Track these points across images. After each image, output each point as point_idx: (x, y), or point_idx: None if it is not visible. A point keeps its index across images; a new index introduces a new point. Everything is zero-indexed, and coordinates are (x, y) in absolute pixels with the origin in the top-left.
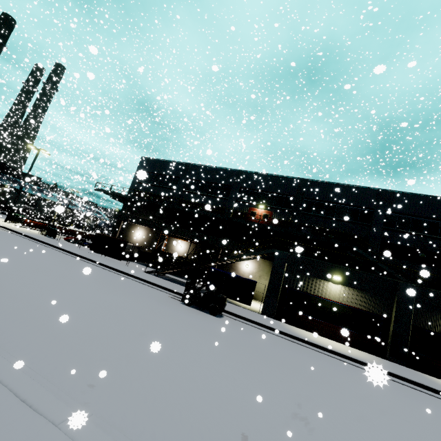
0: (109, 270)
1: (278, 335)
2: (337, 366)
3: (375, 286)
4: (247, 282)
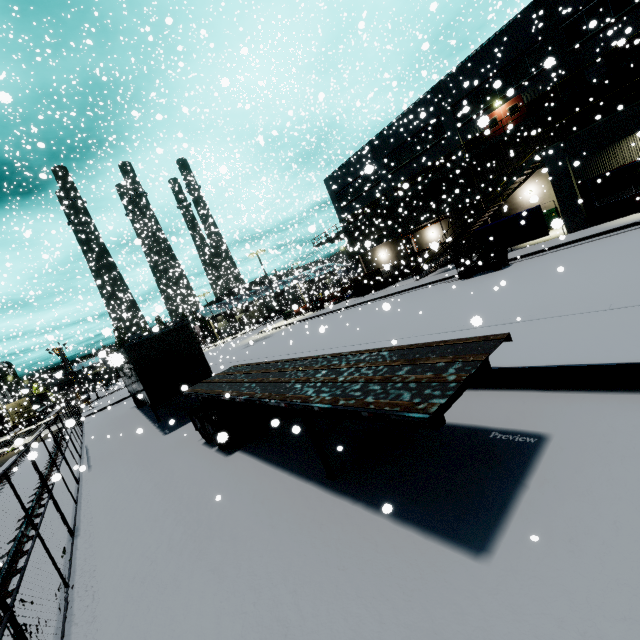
0: (384, 299)
1: (587, 241)
2: None
3: None
4: (527, 214)
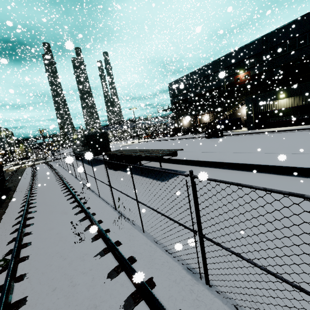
0: (178, 140)
1: (247, 134)
2: (269, 135)
3: (307, 89)
4: (236, 120)
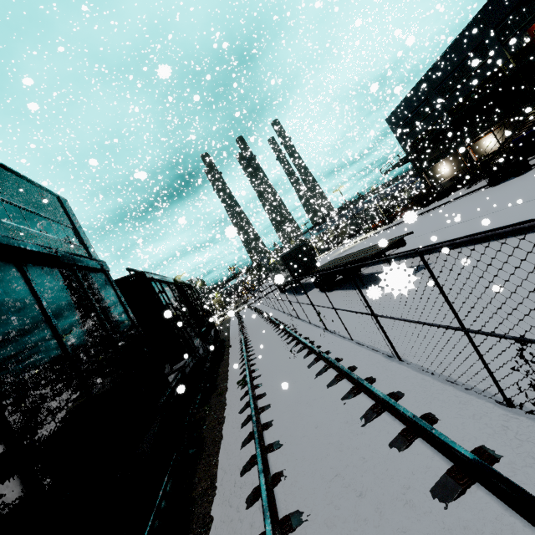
0: (435, 209)
1: None
2: None
3: None
4: None
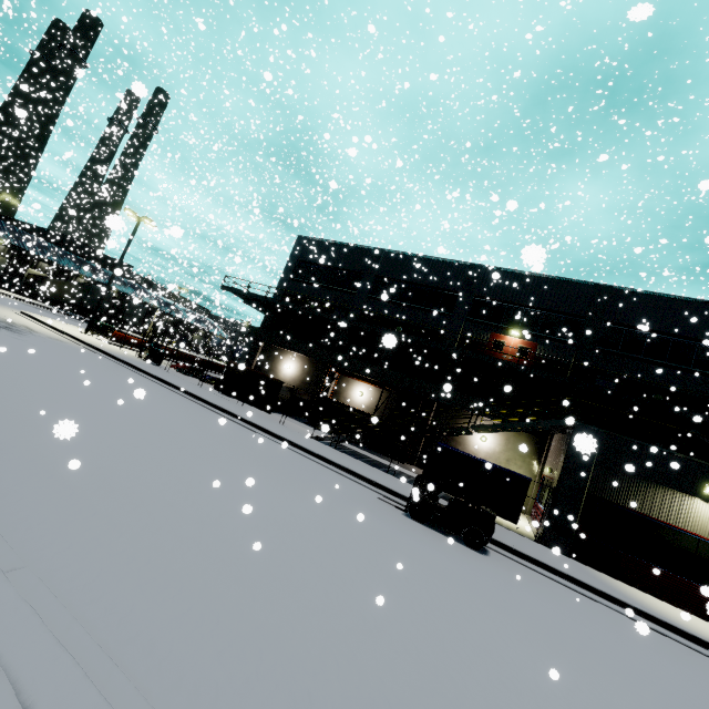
0: (259, 433)
1: (611, 606)
2: None
3: None
4: (512, 477)
